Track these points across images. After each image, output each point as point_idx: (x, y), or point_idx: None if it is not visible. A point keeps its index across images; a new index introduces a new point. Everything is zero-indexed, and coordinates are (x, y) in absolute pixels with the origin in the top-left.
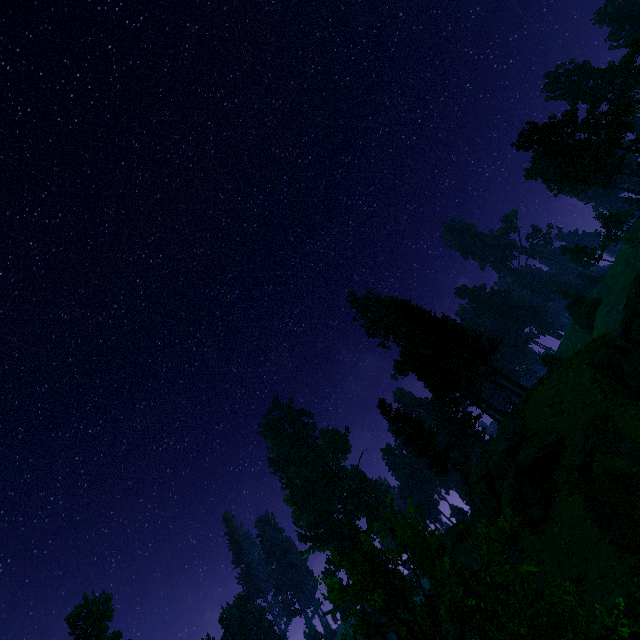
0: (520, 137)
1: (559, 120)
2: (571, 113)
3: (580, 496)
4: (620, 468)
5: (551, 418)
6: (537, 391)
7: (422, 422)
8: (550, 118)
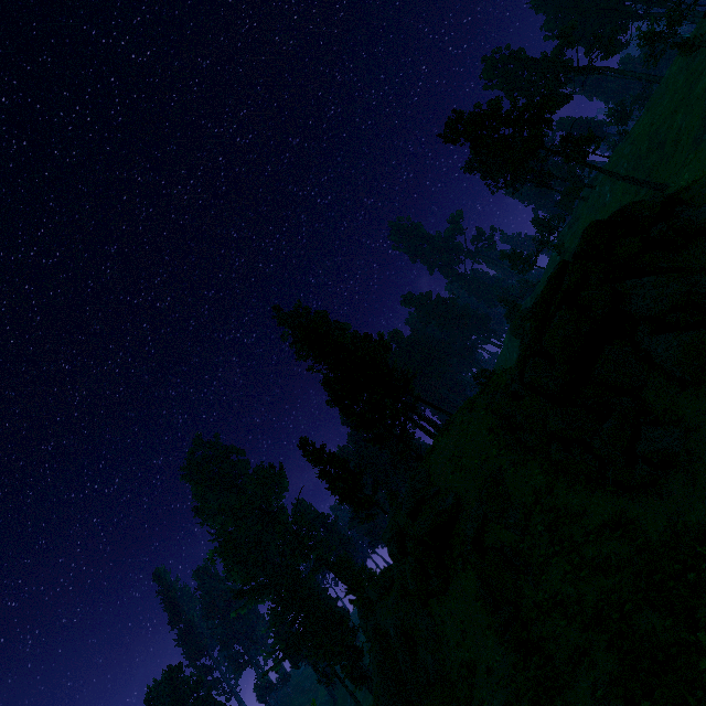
0: (447, 127)
1: (484, 110)
2: (496, 103)
3: (473, 572)
4: (508, 543)
5: (450, 475)
6: (443, 437)
7: (347, 462)
8: (475, 107)
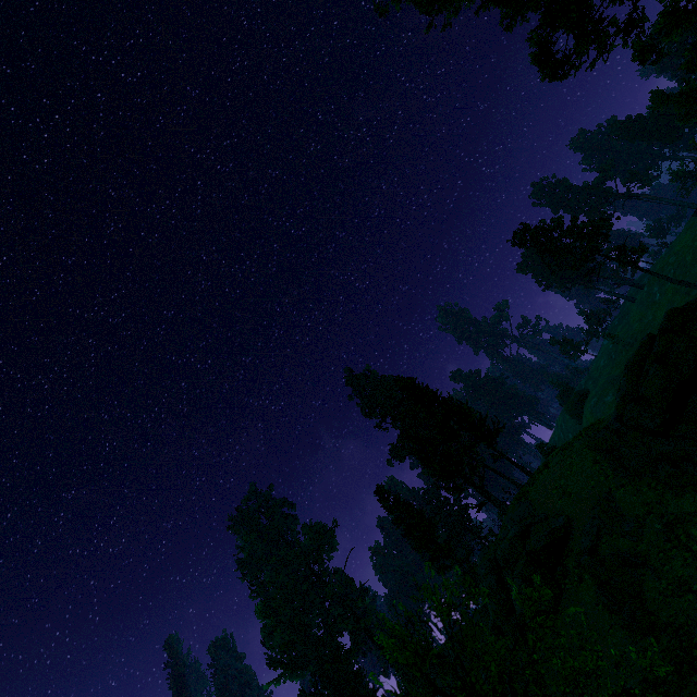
0: (515, 235)
1: (548, 225)
2: (558, 220)
3: (590, 580)
4: (625, 548)
5: (558, 500)
6: (543, 474)
7: (423, 511)
8: (540, 222)
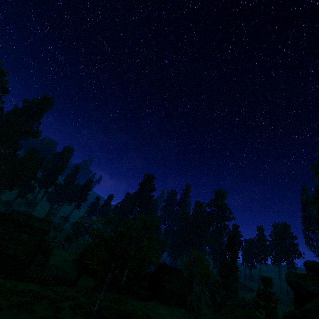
0: None
1: None
2: None
3: None
4: None
5: None
6: None
7: None
8: None
